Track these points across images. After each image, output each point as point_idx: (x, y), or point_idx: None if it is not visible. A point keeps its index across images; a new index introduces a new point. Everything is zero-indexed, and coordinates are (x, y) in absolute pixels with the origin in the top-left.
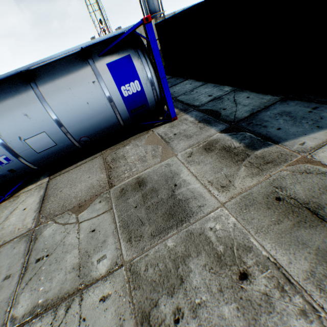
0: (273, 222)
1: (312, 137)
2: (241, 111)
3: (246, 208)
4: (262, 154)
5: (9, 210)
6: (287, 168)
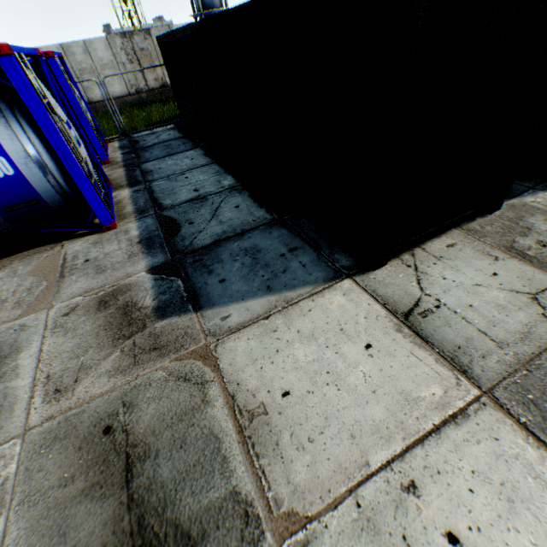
0: (62, 481)
1: (247, 307)
2: (208, 233)
3: (50, 445)
4: (163, 329)
5: None
6: (170, 366)
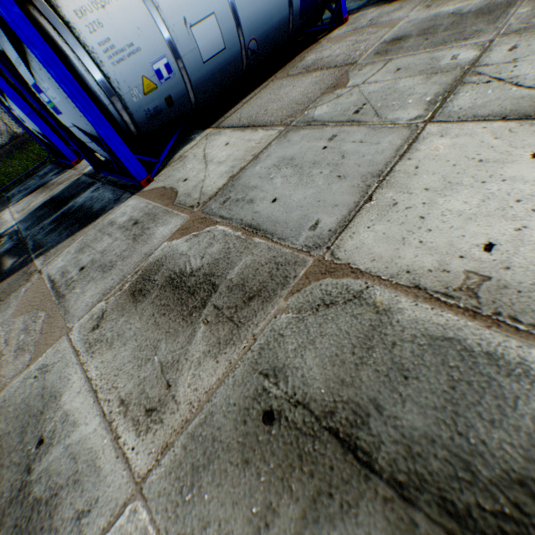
0: None
1: None
2: None
3: None
4: None
5: (193, 162)
6: None
